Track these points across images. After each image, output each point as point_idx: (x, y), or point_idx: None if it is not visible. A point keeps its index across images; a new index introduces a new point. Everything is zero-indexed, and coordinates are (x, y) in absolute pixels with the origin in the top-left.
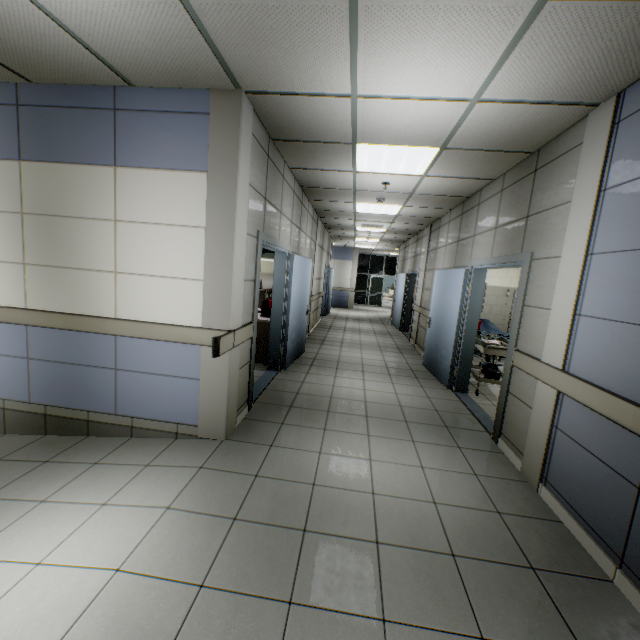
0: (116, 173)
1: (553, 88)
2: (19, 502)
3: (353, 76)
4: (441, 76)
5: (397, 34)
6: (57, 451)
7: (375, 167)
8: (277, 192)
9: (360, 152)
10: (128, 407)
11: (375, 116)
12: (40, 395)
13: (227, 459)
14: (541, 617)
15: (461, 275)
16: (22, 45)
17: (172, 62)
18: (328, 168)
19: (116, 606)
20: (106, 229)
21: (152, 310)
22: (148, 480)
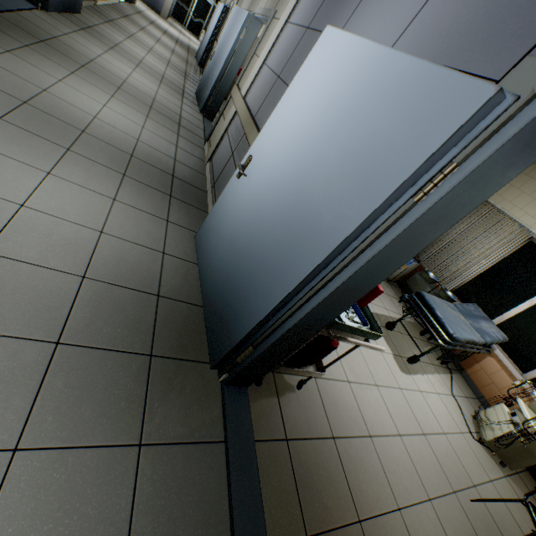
0: None
1: None
2: None
3: None
4: None
5: None
6: None
7: None
8: None
9: None
10: None
11: None
12: None
13: None
14: (161, 184)
15: (245, 18)
16: None
17: None
18: None
19: None
20: None
21: None
22: None
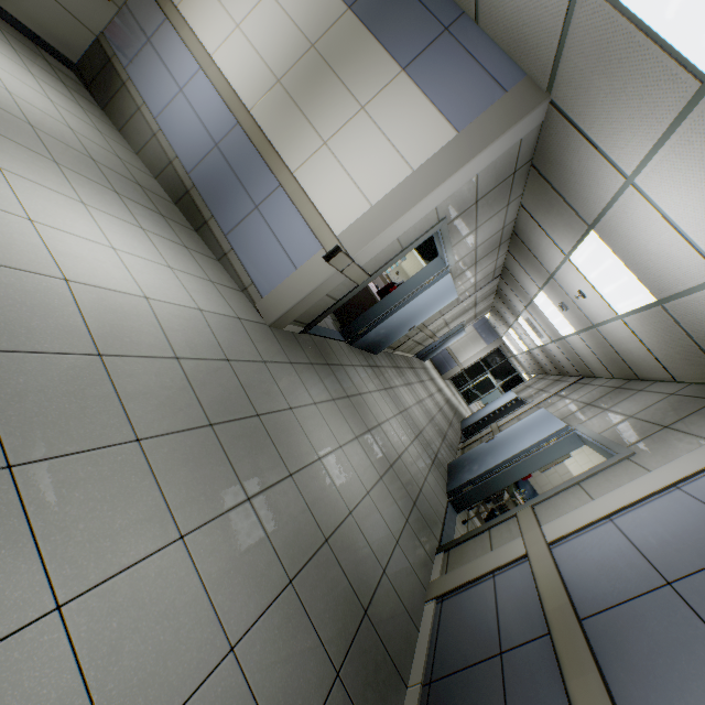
0: (398, 75)
1: None
2: (131, 214)
3: (645, 161)
4: None
5: None
6: (173, 218)
7: (587, 268)
8: (491, 209)
9: (588, 241)
10: (237, 239)
11: (630, 216)
12: (198, 176)
13: (258, 334)
14: (338, 627)
15: (558, 427)
16: None
17: (522, 27)
18: (550, 233)
19: (130, 309)
20: (351, 108)
21: (319, 192)
22: (204, 287)
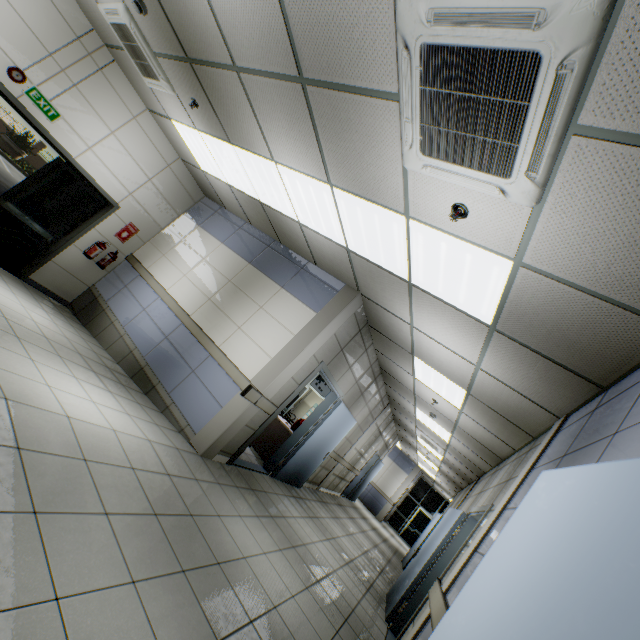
0: (280, 290)
1: (521, 385)
2: (103, 383)
3: (411, 315)
4: (454, 340)
5: (429, 308)
6: (130, 386)
7: (427, 381)
8: (355, 353)
9: (417, 363)
10: (177, 395)
11: (423, 343)
12: (151, 357)
13: (192, 460)
14: None
15: (458, 515)
16: (287, 232)
17: (336, 266)
18: (398, 363)
19: (104, 435)
20: (254, 308)
21: (237, 355)
22: (152, 427)
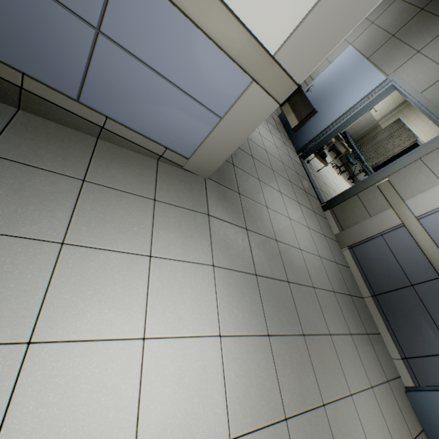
0: None
1: None
2: (21, 242)
3: None
4: None
5: None
6: None
7: None
8: None
9: None
10: (102, 101)
11: None
12: None
13: (221, 207)
14: (357, 319)
15: (378, 80)
16: None
17: None
18: None
19: (239, 367)
20: None
21: None
22: (172, 225)
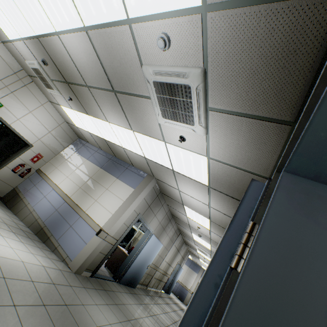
0: (116, 179)
1: (228, 212)
2: (18, 238)
3: (178, 185)
4: (197, 194)
5: (183, 180)
6: (34, 238)
7: (192, 217)
8: (156, 208)
9: (186, 209)
10: (62, 240)
11: (186, 198)
12: (48, 221)
13: (69, 275)
14: None
15: None
16: (118, 152)
17: (142, 166)
18: (178, 210)
19: (16, 264)
20: (103, 189)
21: (94, 215)
22: (46, 259)
